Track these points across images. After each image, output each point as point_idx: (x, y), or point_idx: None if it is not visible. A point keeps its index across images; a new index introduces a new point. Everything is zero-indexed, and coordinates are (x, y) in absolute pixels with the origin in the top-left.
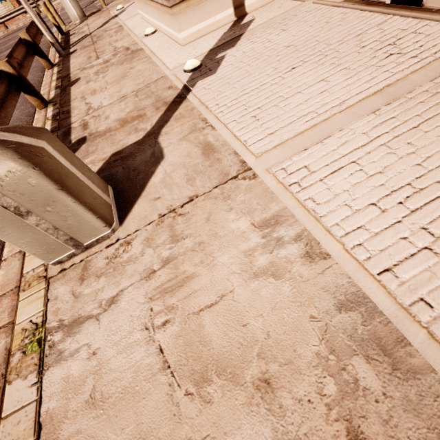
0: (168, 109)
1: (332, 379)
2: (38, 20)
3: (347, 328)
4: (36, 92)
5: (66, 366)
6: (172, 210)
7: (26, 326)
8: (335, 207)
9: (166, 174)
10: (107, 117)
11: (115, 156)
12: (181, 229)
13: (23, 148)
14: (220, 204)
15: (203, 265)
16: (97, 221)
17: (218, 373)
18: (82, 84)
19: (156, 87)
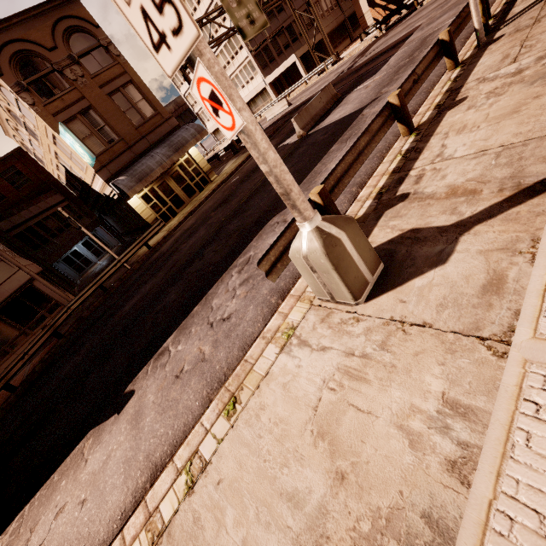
0: (511, 198)
1: (371, 526)
2: (474, 3)
3: (412, 528)
4: (407, 121)
5: (288, 359)
6: (402, 322)
7: (290, 323)
8: (541, 469)
9: (430, 283)
10: (444, 176)
11: (412, 233)
12: (393, 343)
13: (328, 239)
14: (439, 351)
15: (379, 382)
16: (348, 294)
17: (329, 442)
18: (461, 110)
19: (533, 150)
